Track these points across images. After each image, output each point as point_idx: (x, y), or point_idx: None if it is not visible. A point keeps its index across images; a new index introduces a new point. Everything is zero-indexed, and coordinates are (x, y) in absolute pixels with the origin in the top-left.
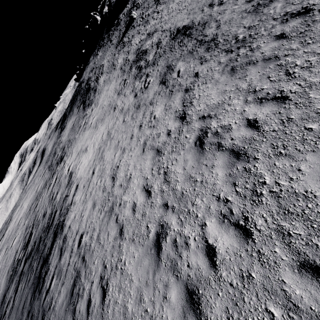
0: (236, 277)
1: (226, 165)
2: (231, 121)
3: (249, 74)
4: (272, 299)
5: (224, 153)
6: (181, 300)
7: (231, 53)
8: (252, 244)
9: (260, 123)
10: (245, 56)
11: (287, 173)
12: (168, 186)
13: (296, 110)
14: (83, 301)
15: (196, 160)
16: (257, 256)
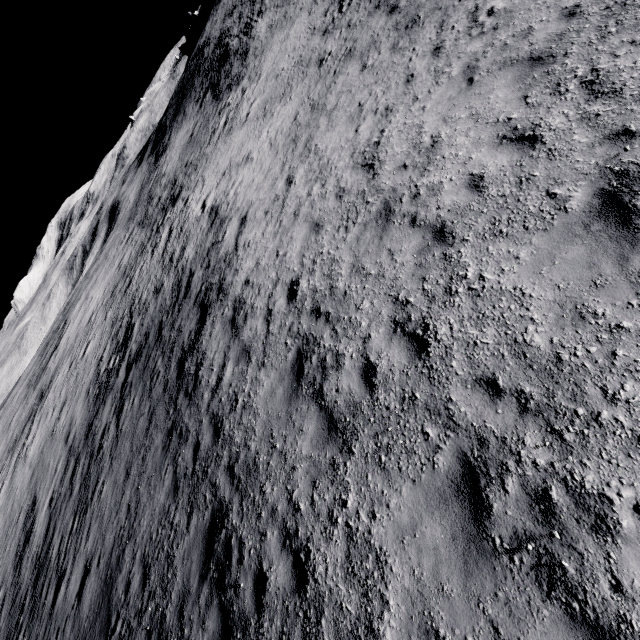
0: None
1: None
2: None
3: None
4: None
5: None
6: None
7: None
8: None
9: None
10: None
11: None
12: (614, 99)
13: None
14: (346, 373)
15: None
16: None
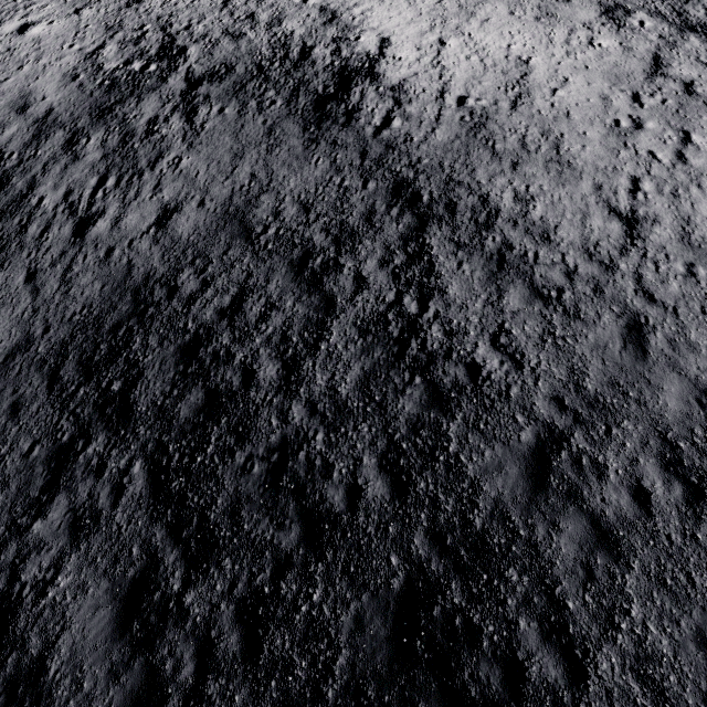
0: None
1: None
2: None
3: None
4: None
5: None
6: (667, 158)
7: None
8: None
9: None
10: None
11: None
12: (641, 106)
13: None
14: (511, 144)
15: (679, 103)
16: None
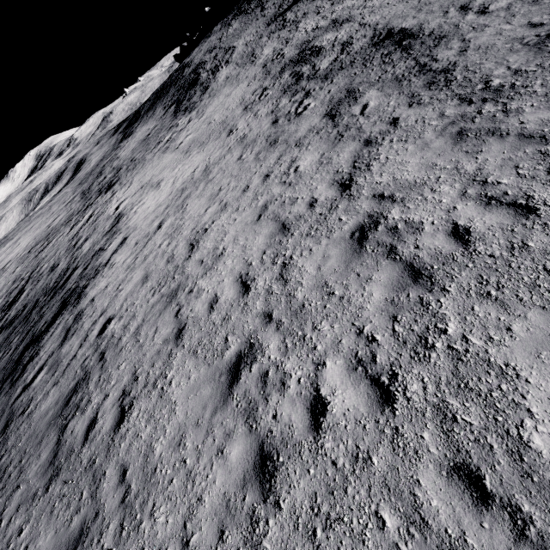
0: (346, 455)
1: (392, 285)
2: (426, 217)
3: (486, 150)
4: (392, 501)
5: (396, 265)
6: (245, 462)
7: (468, 105)
8: (390, 415)
9: (473, 237)
10: (490, 118)
11: (487, 327)
12: (282, 287)
13: (541, 235)
14: (83, 419)
15: (345, 261)
16: (390, 435)
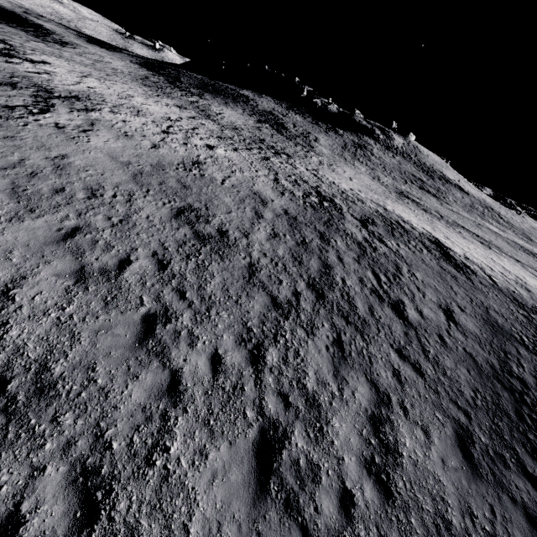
0: None
1: None
2: None
3: None
4: None
5: None
6: None
7: None
8: None
9: None
10: None
11: None
12: None
13: None
14: None
15: None
16: None
